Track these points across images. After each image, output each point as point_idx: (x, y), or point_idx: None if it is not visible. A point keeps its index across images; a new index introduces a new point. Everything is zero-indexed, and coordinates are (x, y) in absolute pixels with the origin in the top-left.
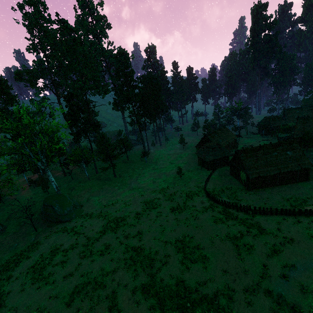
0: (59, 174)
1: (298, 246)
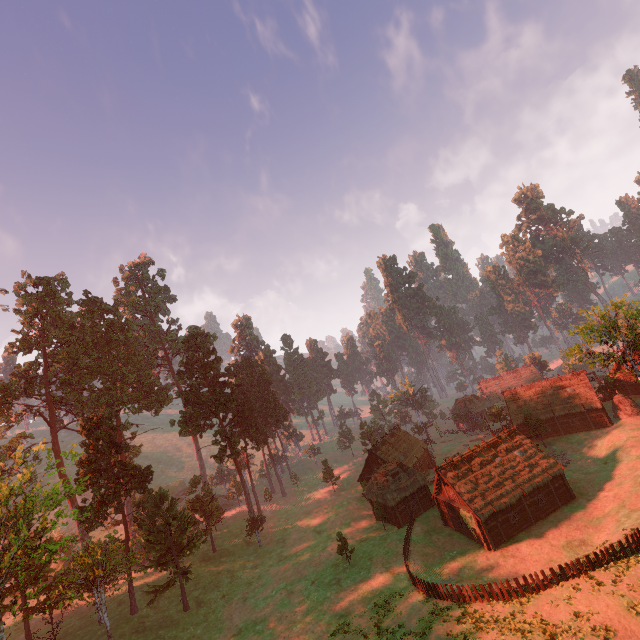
0: None
1: (625, 639)
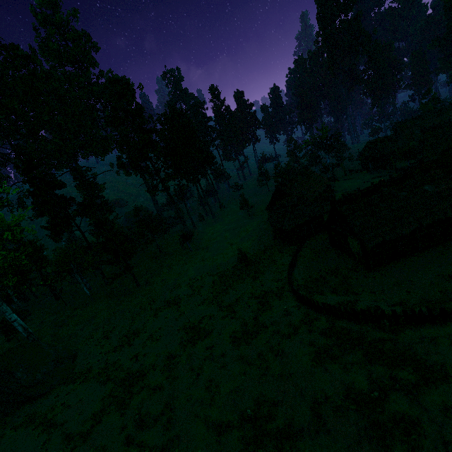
0: (49, 298)
1: None
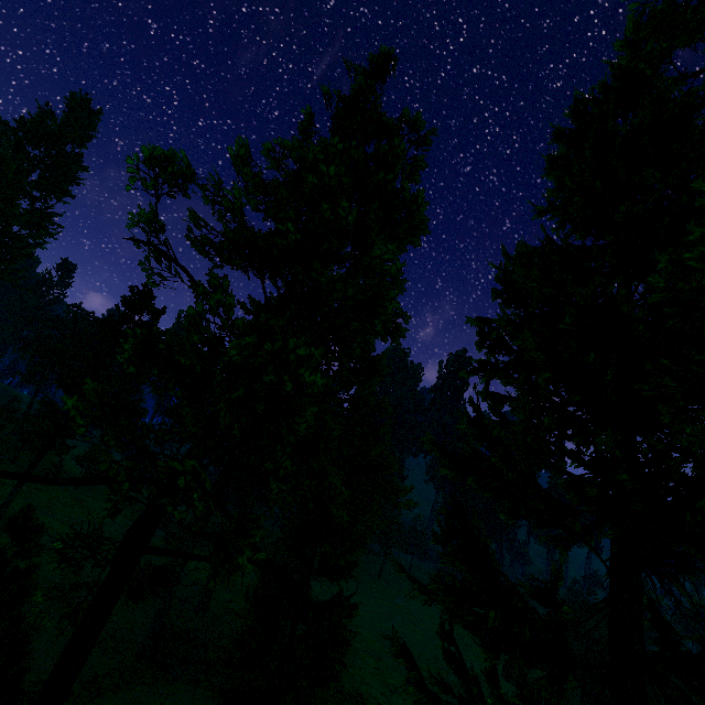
0: None
1: None
